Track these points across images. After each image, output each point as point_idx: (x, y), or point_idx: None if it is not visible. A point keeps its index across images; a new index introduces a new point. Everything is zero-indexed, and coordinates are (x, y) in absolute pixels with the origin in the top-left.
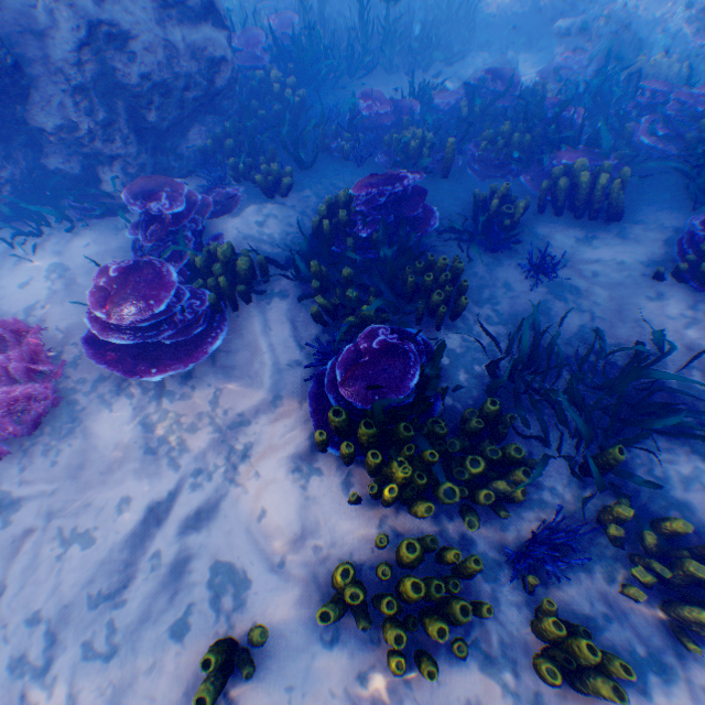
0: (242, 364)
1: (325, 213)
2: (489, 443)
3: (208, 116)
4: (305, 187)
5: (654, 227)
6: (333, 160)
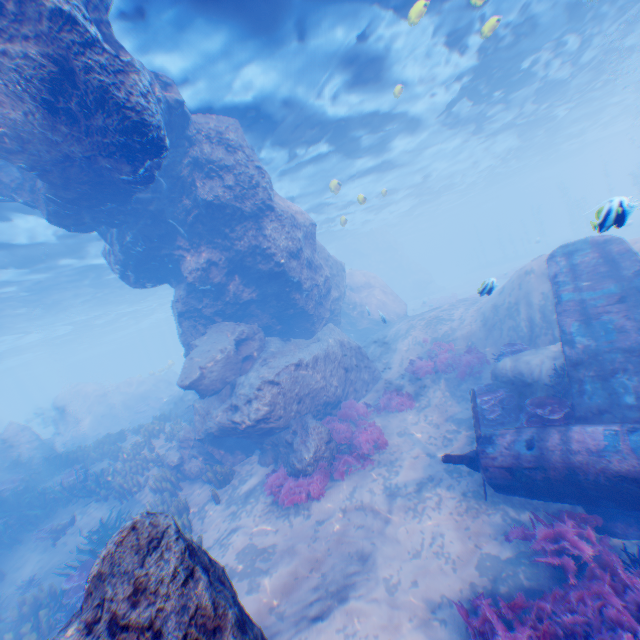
0: None
1: None
2: None
3: None
4: None
5: (22, 557)
6: None
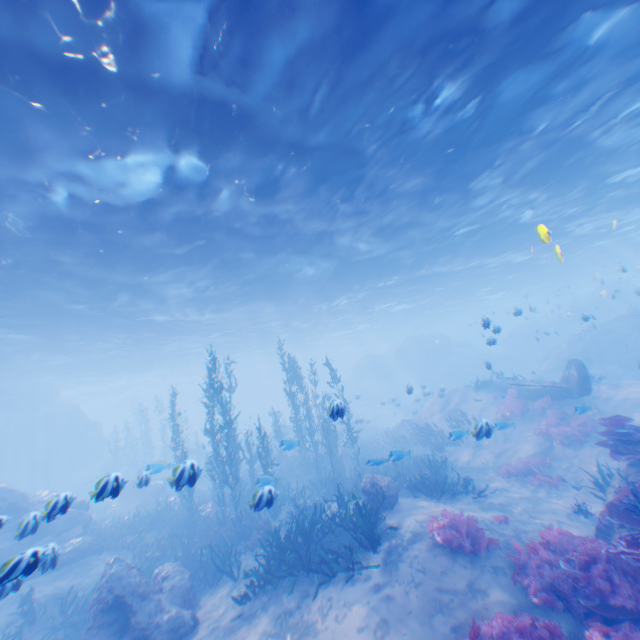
0: None
1: None
2: None
3: None
4: None
5: None
6: None
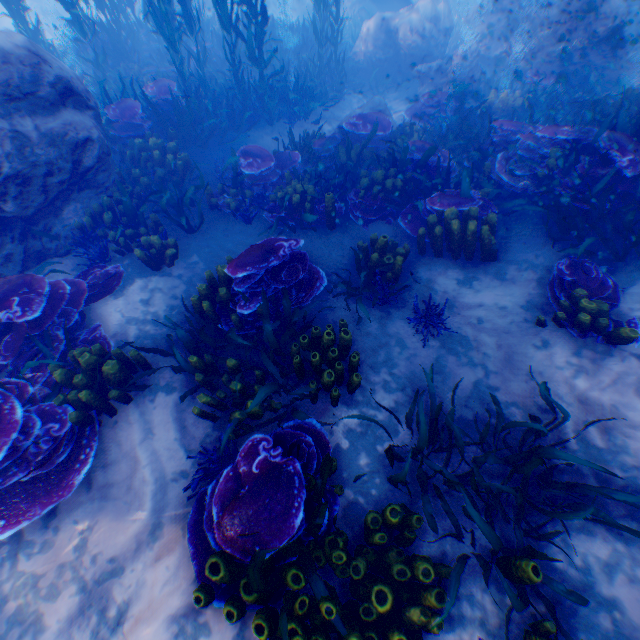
0: (120, 486)
1: (205, 290)
2: (399, 552)
3: (84, 192)
4: (193, 252)
5: (527, 266)
6: (222, 216)
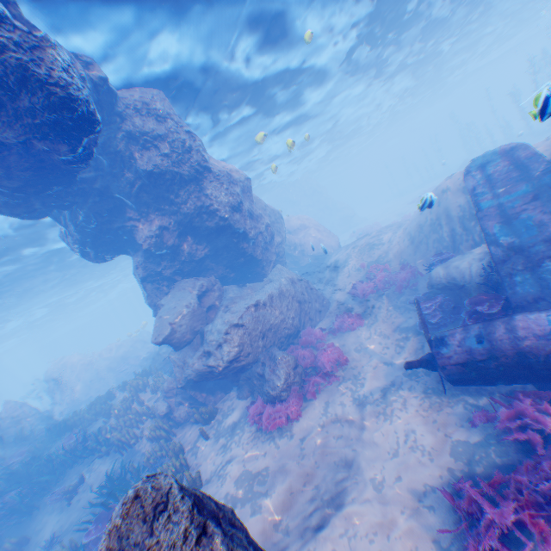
0: None
1: None
2: None
3: None
4: None
5: (41, 519)
6: None
